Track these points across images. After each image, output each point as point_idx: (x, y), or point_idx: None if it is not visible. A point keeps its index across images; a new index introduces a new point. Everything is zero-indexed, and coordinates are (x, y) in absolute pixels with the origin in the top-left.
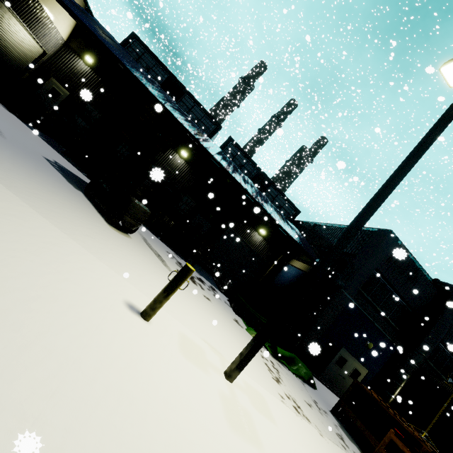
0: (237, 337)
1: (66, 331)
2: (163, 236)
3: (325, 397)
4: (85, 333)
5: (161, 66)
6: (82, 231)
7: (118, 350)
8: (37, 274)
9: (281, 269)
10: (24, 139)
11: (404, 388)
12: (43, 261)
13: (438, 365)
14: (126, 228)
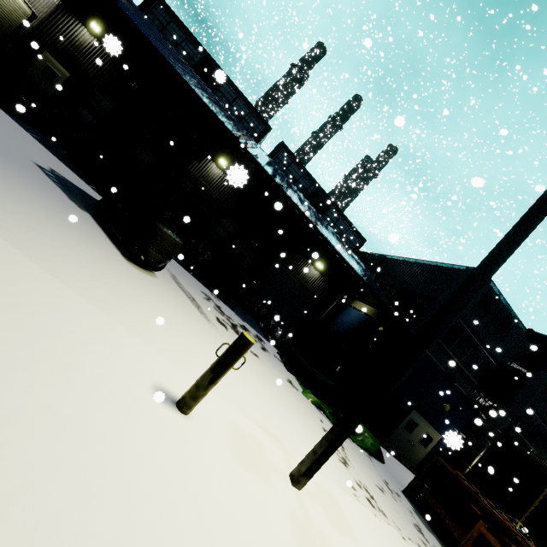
0: (294, 407)
1: (61, 473)
2: (197, 270)
3: (394, 471)
4: (94, 467)
5: (192, 41)
6: (89, 273)
7: (148, 483)
8: (15, 367)
9: (340, 311)
10: (6, 137)
11: (484, 457)
12: (26, 339)
13: (523, 430)
14: (150, 265)
